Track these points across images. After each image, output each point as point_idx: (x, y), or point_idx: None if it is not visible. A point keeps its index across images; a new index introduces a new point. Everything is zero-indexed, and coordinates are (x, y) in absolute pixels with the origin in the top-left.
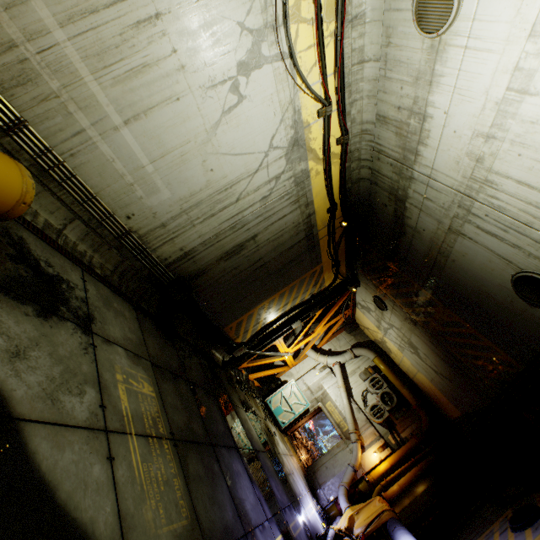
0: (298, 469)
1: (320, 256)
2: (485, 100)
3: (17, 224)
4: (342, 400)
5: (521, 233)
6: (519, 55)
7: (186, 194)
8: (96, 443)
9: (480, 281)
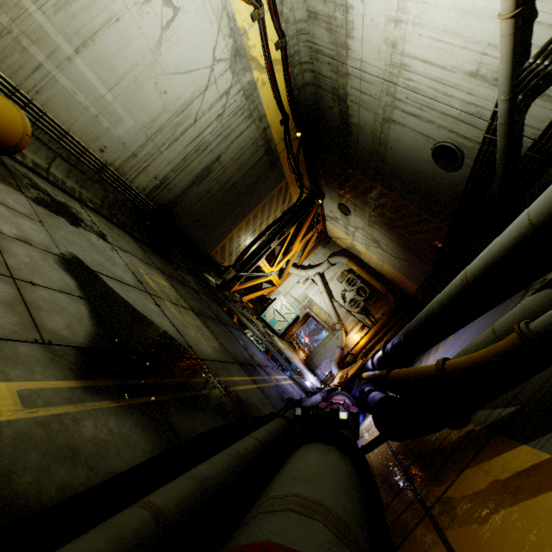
0: (297, 359)
1: (283, 172)
2: None
3: (16, 163)
4: (326, 301)
5: (432, 108)
6: None
7: (148, 120)
8: (146, 296)
9: (412, 161)
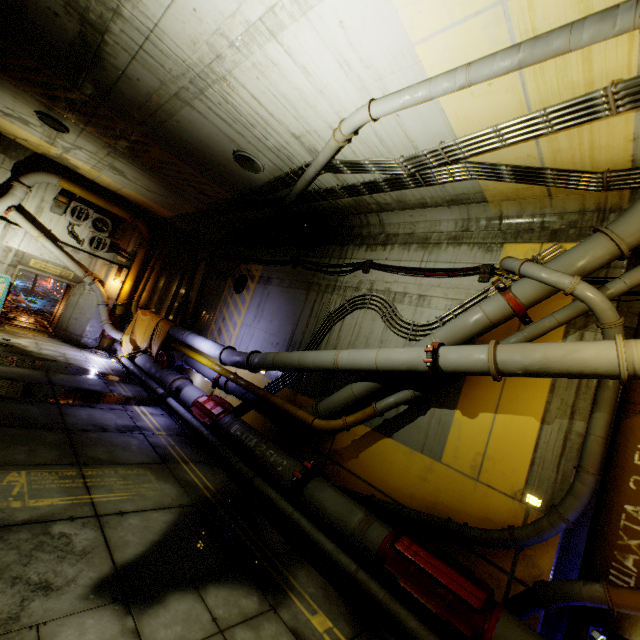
0: (55, 344)
1: None
2: (237, 10)
3: None
4: (52, 252)
5: (247, 129)
6: (278, 0)
7: None
8: (113, 522)
9: (206, 145)
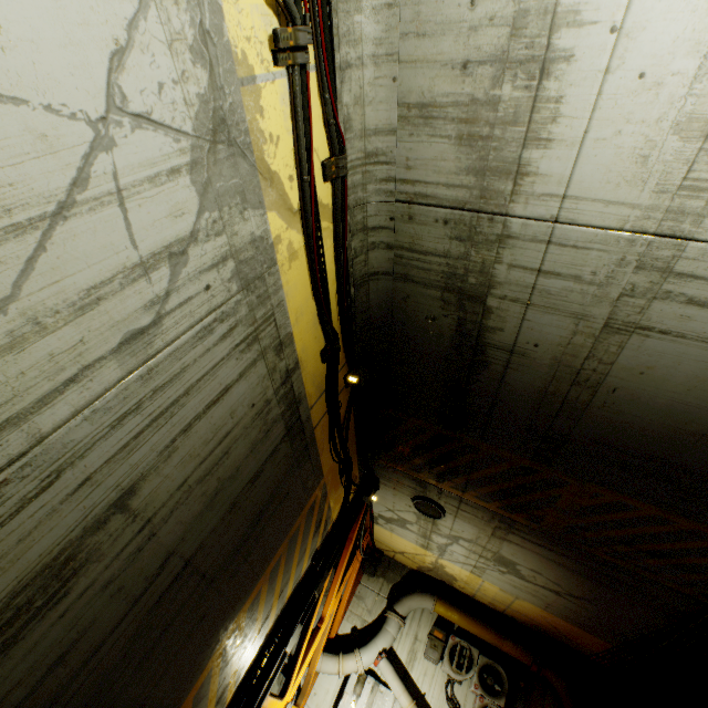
0: None
1: (319, 465)
2: None
3: None
4: None
5: None
6: None
7: None
8: None
9: (683, 414)
